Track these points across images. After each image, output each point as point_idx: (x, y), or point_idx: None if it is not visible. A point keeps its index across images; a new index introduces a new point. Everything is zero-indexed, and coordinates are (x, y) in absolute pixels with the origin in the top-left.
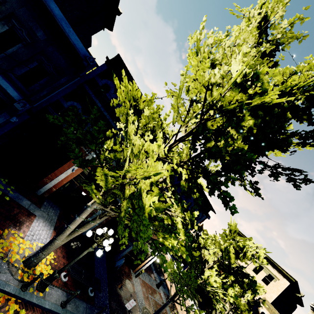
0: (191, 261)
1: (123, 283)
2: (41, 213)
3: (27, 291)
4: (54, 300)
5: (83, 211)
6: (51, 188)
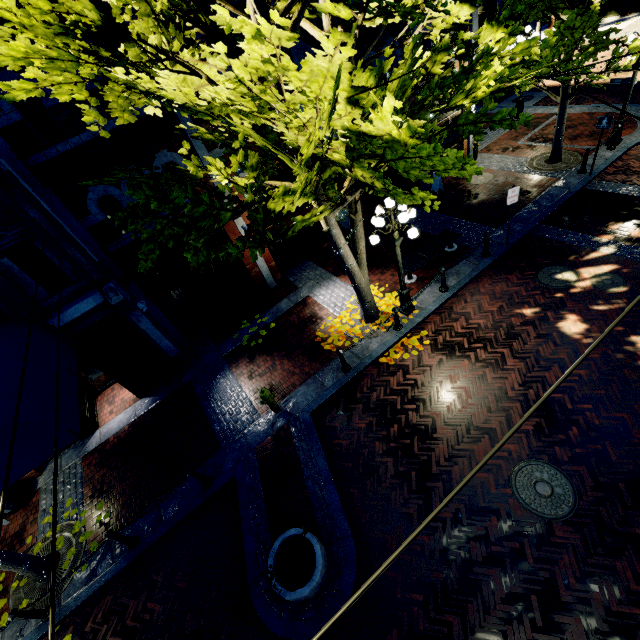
0: (544, 4)
1: (471, 188)
2: (306, 288)
3: (404, 325)
4: (431, 299)
5: (333, 241)
6: (269, 268)
